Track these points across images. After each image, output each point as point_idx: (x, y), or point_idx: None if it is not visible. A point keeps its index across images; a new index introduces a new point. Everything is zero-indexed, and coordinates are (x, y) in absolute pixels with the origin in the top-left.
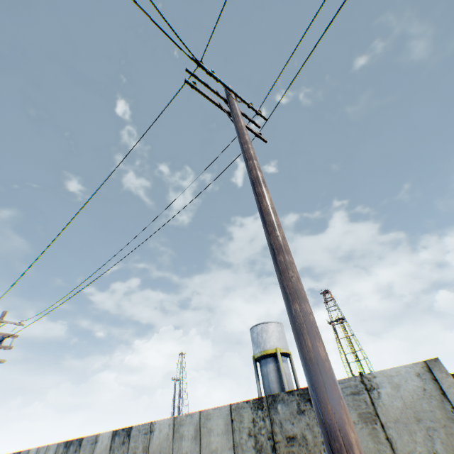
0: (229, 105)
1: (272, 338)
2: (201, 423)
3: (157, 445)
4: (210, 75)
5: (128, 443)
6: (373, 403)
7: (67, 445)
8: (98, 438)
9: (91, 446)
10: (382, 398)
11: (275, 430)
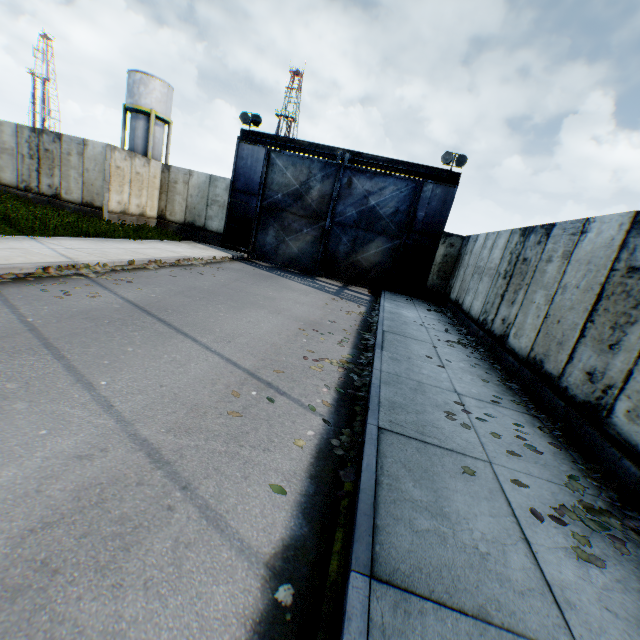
0: None
1: (150, 97)
2: None
3: None
4: None
5: None
6: (85, 151)
7: None
8: None
9: None
10: (89, 150)
11: (41, 145)
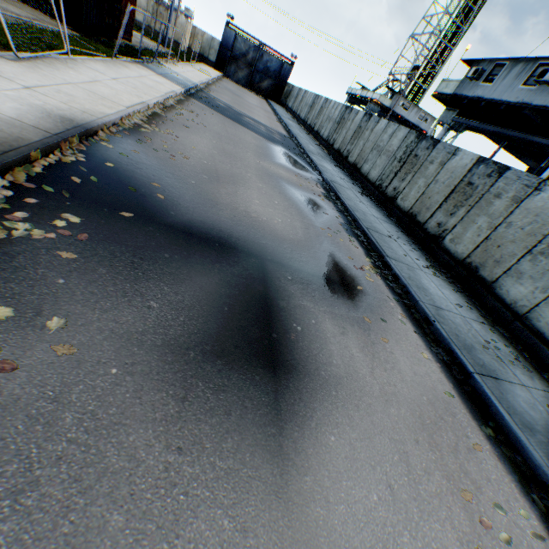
0: None
1: None
2: None
3: None
4: None
5: None
6: (177, 20)
7: None
8: None
9: None
10: (179, 21)
11: (158, 11)
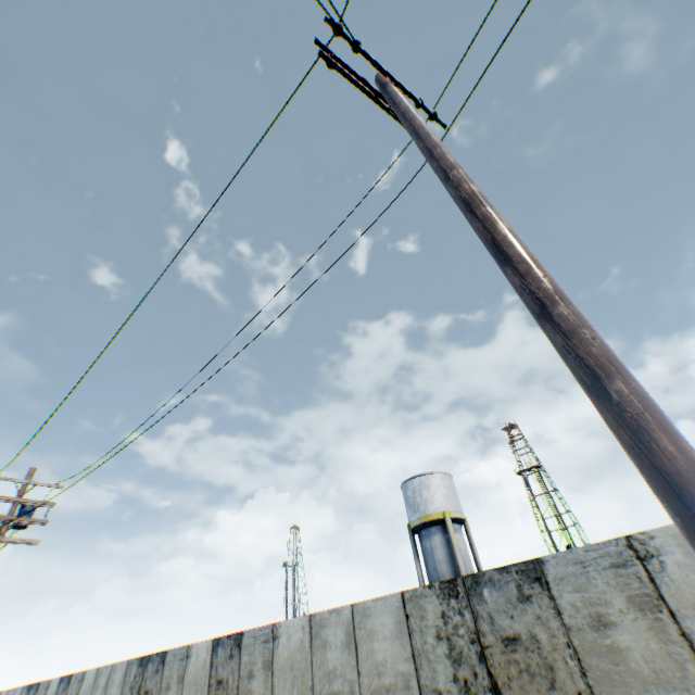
0: (389, 99)
1: (436, 497)
2: (356, 622)
3: (287, 659)
4: (357, 46)
5: (238, 656)
6: (652, 580)
7: (142, 662)
8: (191, 650)
9: (181, 663)
10: (668, 571)
11: (482, 629)
